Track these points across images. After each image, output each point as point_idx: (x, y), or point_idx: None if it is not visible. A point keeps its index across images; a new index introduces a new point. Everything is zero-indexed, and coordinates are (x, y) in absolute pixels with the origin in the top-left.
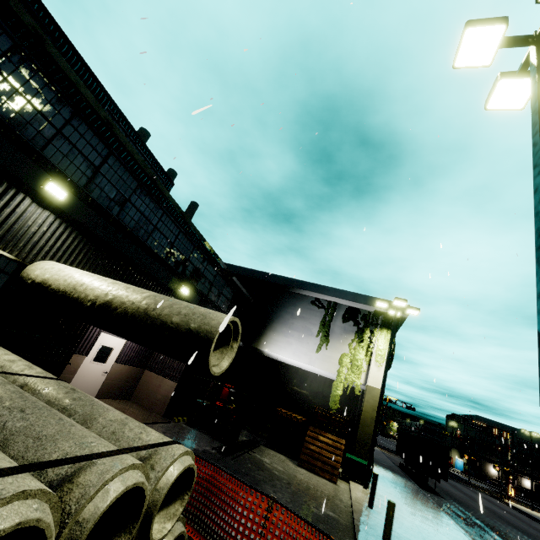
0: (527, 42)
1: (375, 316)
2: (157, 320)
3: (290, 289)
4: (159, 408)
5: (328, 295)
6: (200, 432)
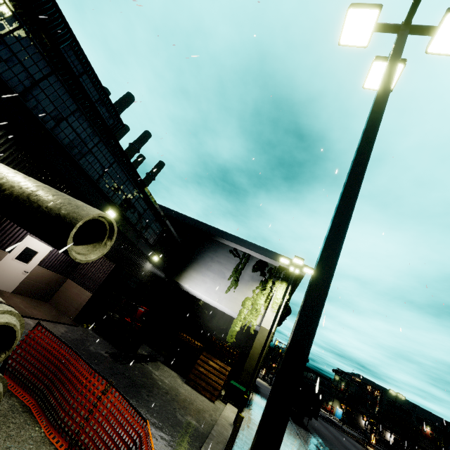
0: (395, 29)
1: (279, 271)
2: (35, 203)
3: (215, 237)
4: (72, 313)
5: (244, 247)
6: (104, 339)
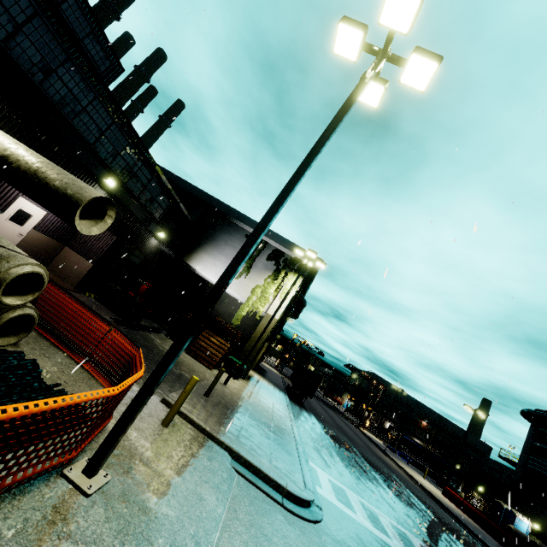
0: (377, 54)
1: (294, 262)
2: (43, 181)
3: (231, 219)
4: (73, 281)
5: None
6: (107, 308)
